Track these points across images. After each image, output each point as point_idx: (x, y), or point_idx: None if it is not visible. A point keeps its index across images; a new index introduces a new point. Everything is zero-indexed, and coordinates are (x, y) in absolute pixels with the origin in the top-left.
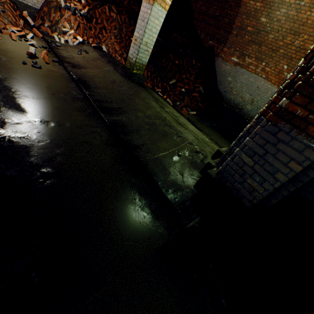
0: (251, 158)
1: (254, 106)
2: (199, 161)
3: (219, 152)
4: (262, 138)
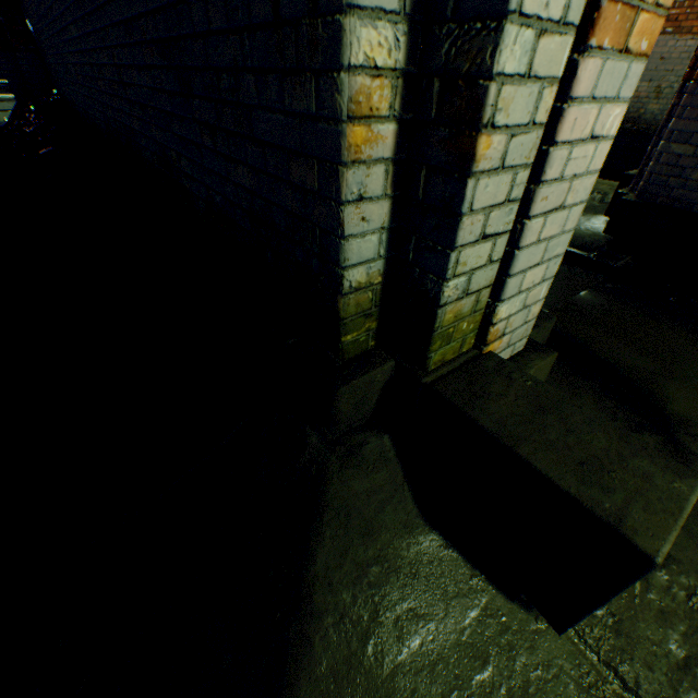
0: (687, 144)
1: (667, 99)
2: (597, 203)
3: (627, 177)
4: (695, 108)
